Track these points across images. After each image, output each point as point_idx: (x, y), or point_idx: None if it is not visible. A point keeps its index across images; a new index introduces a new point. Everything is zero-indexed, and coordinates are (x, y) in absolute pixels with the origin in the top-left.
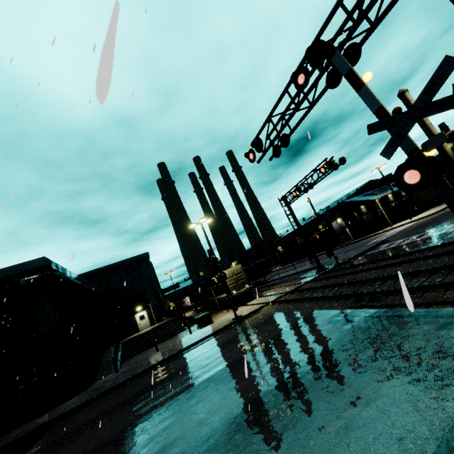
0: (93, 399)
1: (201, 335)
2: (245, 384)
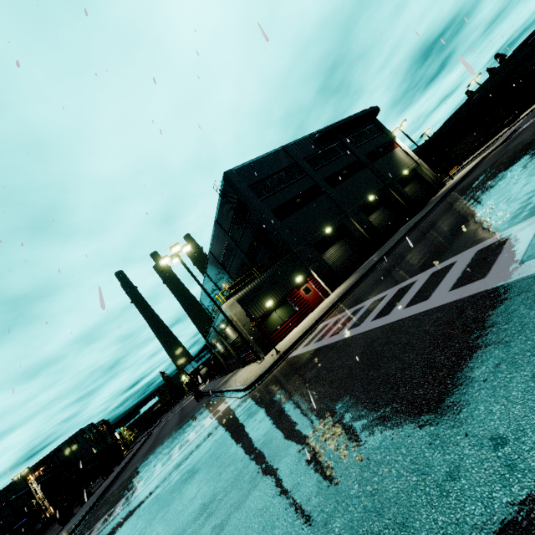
0: None
1: None
2: None
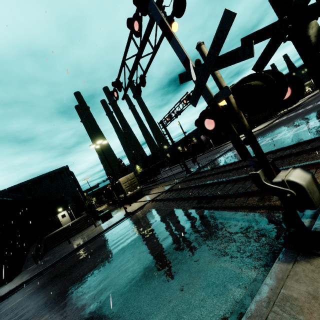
0: (11, 292)
1: (101, 229)
2: (108, 281)
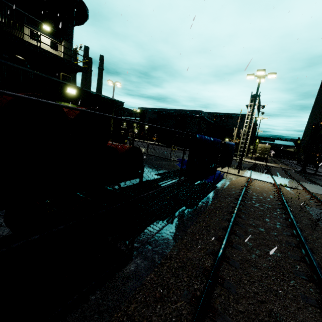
0: None
1: None
2: None
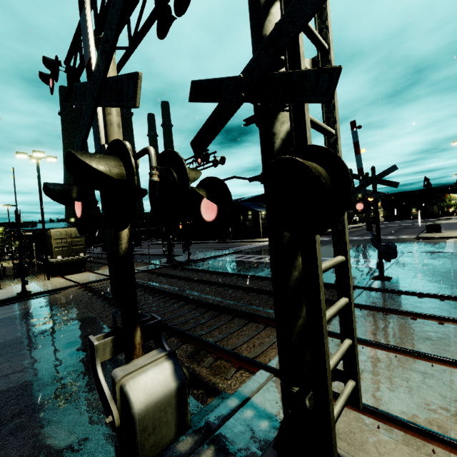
0: None
1: None
2: None
